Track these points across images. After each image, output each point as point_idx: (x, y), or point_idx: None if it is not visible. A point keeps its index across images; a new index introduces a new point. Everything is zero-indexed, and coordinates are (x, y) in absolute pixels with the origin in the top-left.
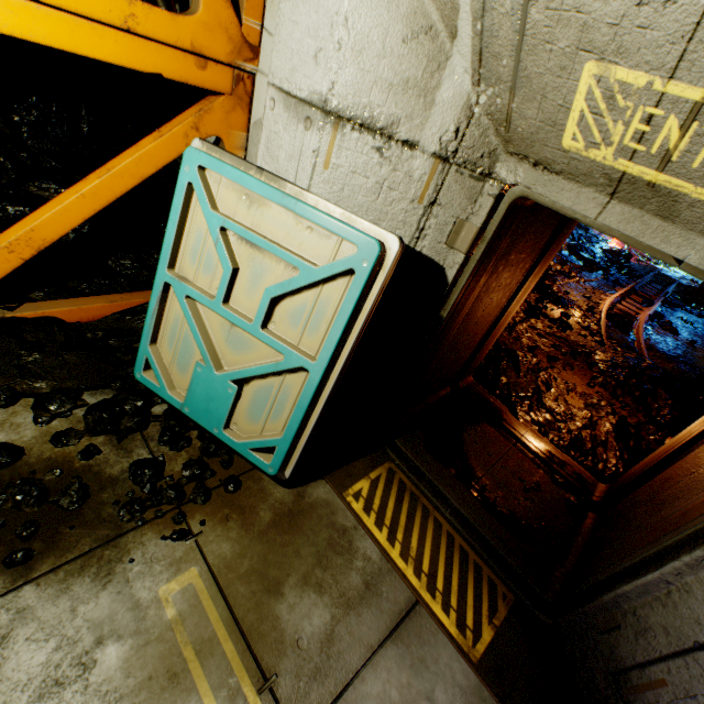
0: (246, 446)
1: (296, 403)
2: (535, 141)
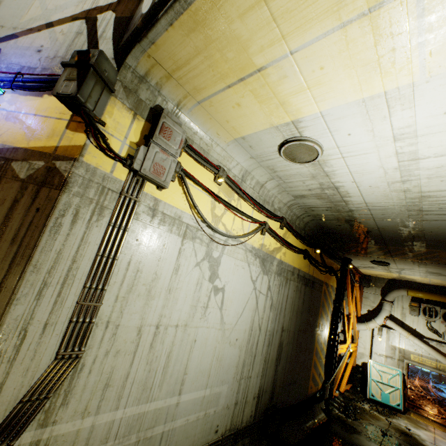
0: (395, 404)
1: (398, 395)
2: (407, 358)
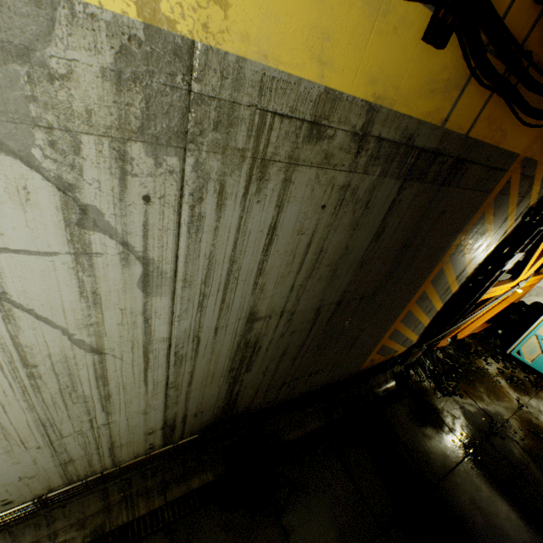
0: None
1: None
2: None
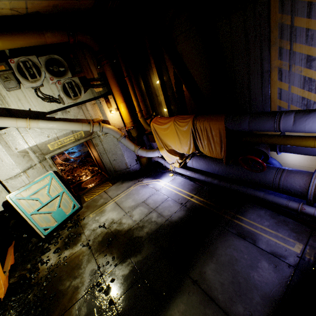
0: (72, 210)
1: (68, 197)
2: (48, 152)
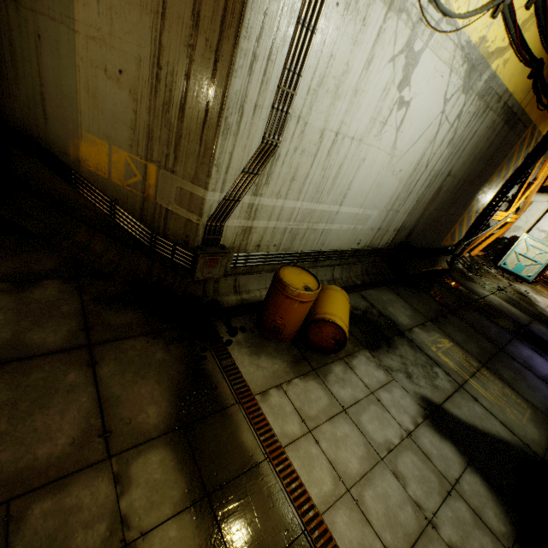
0: (525, 276)
1: (536, 269)
2: None
